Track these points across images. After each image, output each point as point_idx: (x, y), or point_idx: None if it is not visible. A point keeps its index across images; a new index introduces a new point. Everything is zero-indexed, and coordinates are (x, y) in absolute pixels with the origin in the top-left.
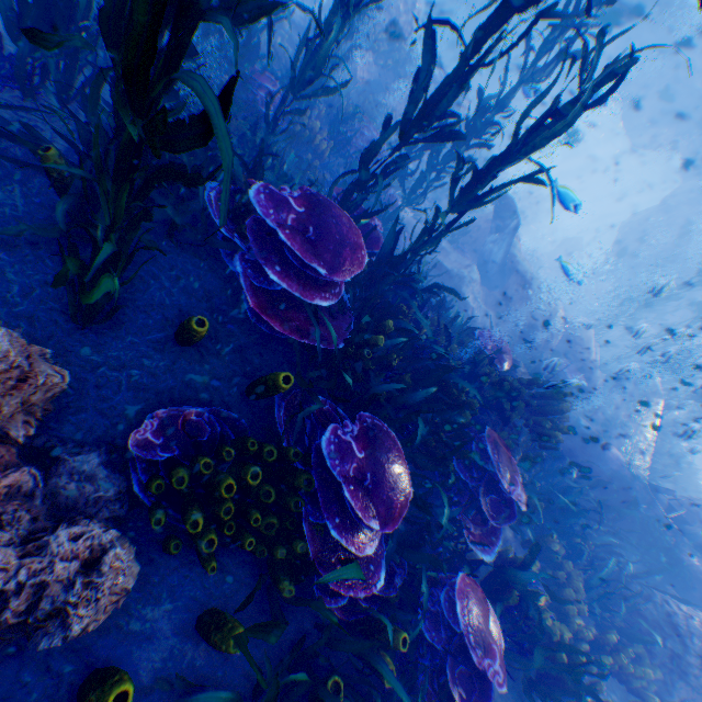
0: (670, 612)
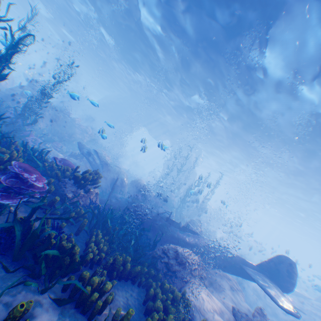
0: (162, 246)
